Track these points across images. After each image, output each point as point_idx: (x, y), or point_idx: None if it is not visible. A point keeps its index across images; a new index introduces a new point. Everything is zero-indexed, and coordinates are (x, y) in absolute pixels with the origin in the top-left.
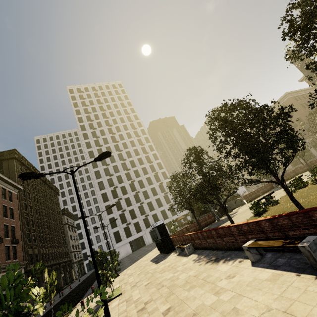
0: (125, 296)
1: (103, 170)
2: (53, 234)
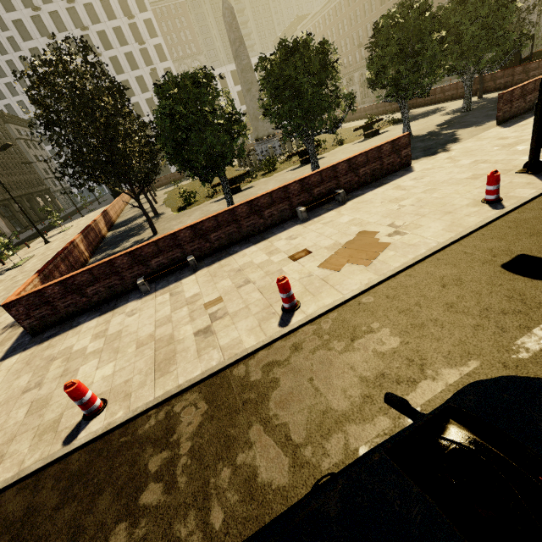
0: (67, 231)
1: (46, 48)
2: (3, 158)
